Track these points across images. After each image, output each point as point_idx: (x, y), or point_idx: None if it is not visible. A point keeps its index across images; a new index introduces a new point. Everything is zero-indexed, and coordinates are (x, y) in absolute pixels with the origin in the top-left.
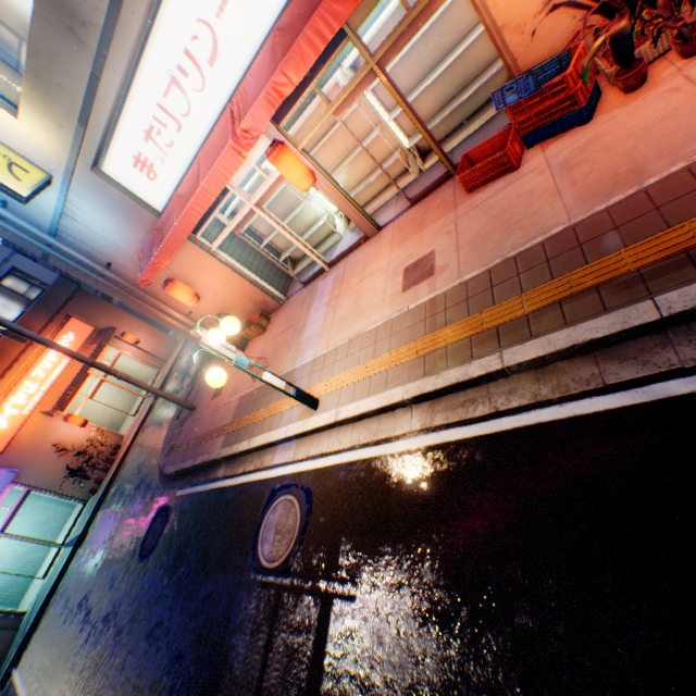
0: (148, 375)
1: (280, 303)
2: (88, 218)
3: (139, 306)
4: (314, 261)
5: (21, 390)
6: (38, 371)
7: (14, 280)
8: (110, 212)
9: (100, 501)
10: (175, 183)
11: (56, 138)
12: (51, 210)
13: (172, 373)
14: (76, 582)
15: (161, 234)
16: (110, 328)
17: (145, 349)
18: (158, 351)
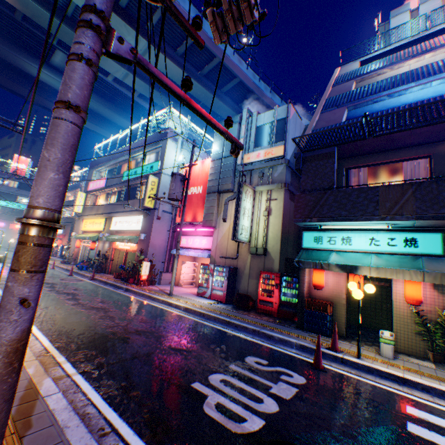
0: None
1: None
2: None
3: None
4: None
5: None
6: None
7: None
8: None
9: None
10: None
11: None
12: None
13: None
14: None
15: None
16: None
17: None
18: None
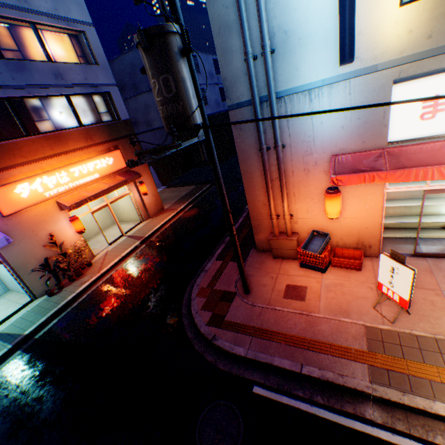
0: (125, 217)
1: (377, 254)
2: (325, 106)
3: (252, 184)
4: (410, 239)
5: (55, 175)
6: (76, 169)
7: (101, 99)
8: (352, 115)
9: (59, 309)
10: (436, 132)
11: (406, 40)
12: (301, 81)
13: (159, 230)
14: (17, 405)
15: (393, 158)
16: (137, 173)
17: (144, 201)
18: (150, 207)
